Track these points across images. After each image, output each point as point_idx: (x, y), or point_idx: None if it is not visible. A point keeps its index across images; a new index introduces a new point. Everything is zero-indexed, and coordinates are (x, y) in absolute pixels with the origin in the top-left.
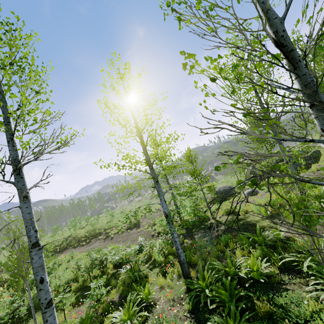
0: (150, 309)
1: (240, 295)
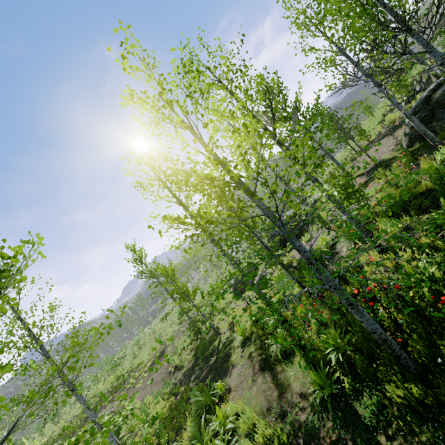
0: None
1: None
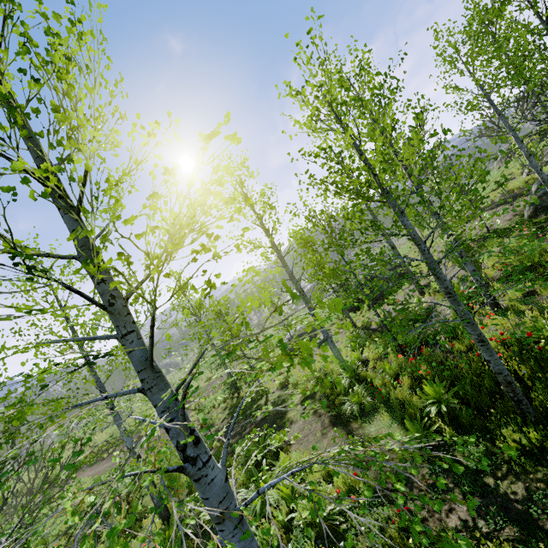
0: None
1: None
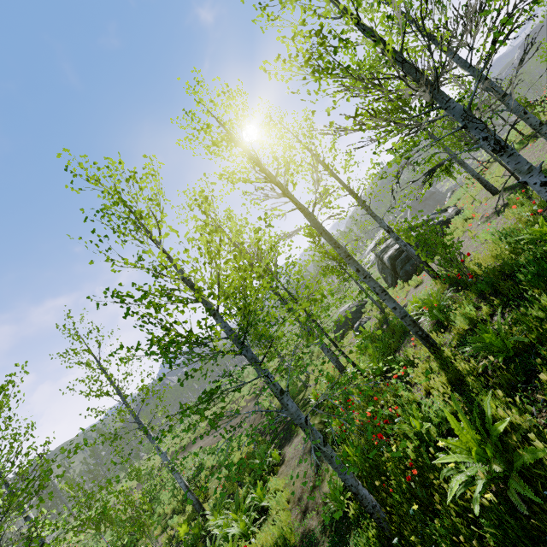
0: None
1: None
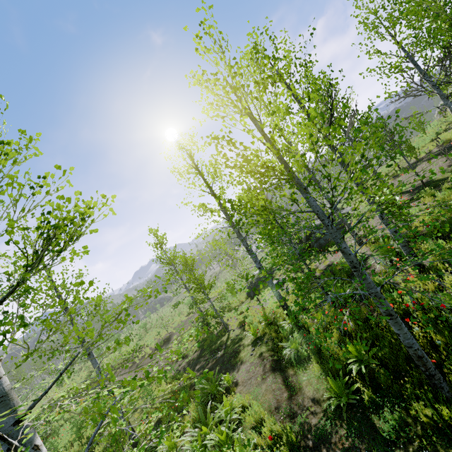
0: None
1: None
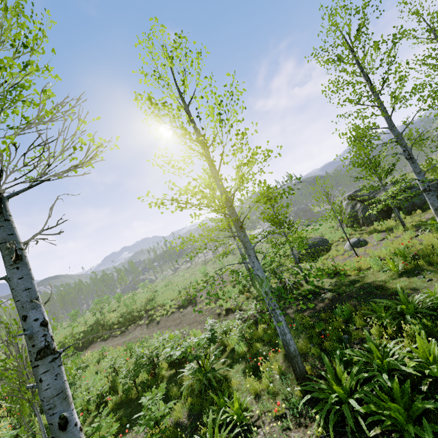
0: (248, 436)
1: (427, 410)
